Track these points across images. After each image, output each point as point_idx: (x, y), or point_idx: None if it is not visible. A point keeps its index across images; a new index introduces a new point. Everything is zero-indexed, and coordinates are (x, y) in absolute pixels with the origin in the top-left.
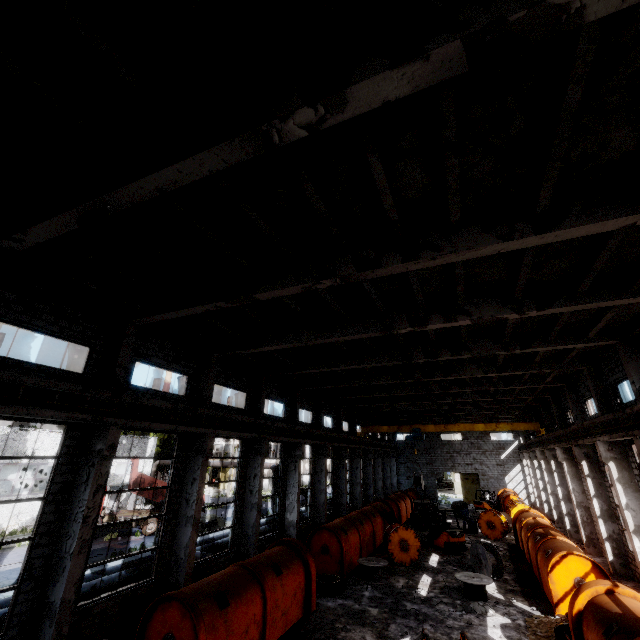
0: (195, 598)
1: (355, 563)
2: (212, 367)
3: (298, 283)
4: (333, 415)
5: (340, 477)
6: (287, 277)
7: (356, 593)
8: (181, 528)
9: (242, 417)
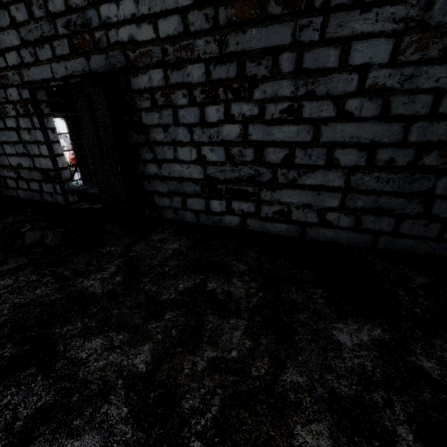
0: None
1: None
2: None
3: None
4: None
5: None
6: None
7: None
8: None
9: None
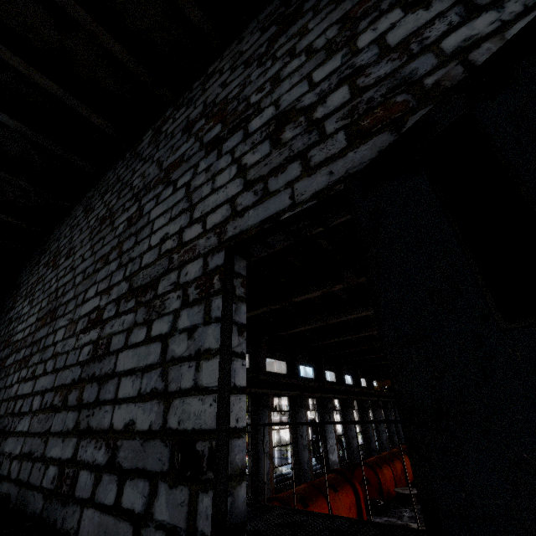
0: (287, 499)
1: (392, 493)
2: (263, 346)
3: (320, 289)
4: (351, 373)
5: (366, 425)
6: (312, 286)
7: (397, 514)
8: (261, 461)
9: (287, 380)
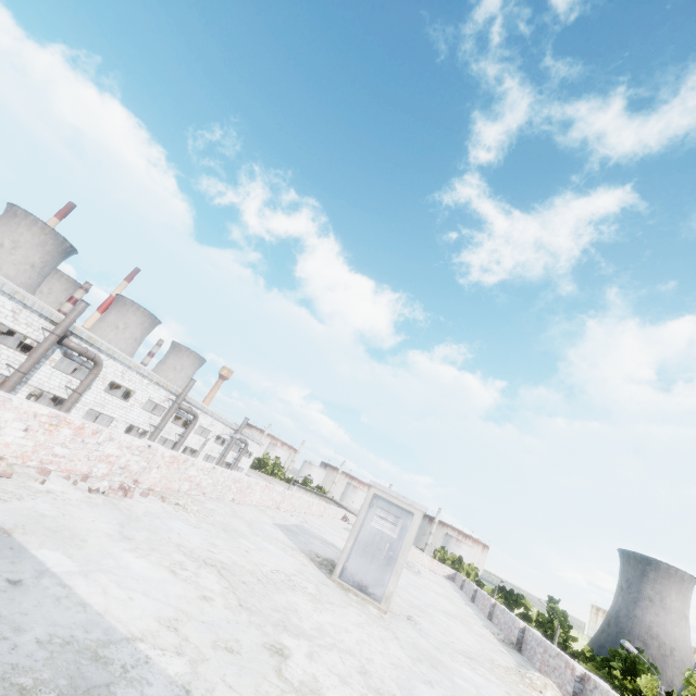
0: None
1: None
2: None
3: None
4: None
5: None
6: None
7: None
8: None
9: None
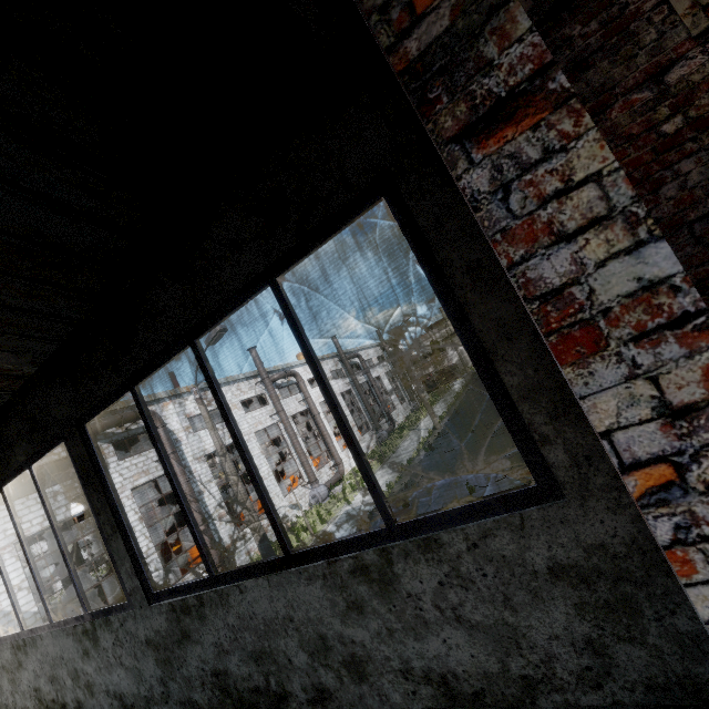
0: None
1: None
2: None
3: None
4: None
5: None
6: None
7: None
8: None
9: None
